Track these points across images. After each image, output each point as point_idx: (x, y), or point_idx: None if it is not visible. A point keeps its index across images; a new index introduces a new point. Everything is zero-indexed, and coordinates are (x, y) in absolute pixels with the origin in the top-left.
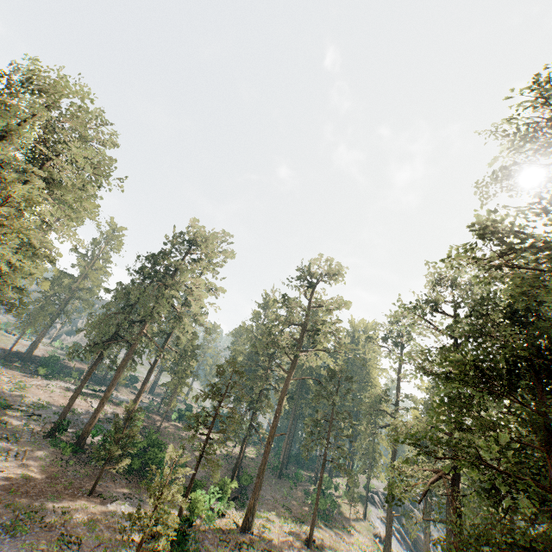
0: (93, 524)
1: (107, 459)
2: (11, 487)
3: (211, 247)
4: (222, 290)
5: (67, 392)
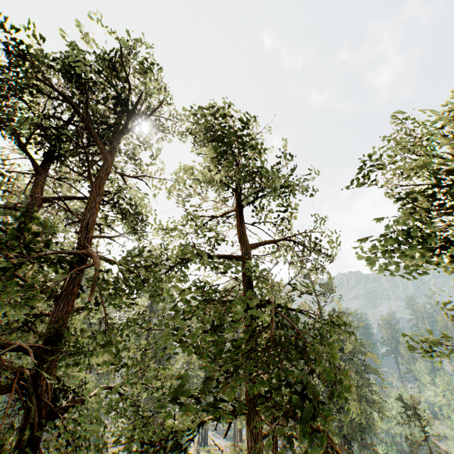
0: None
1: None
2: None
3: None
4: None
5: None
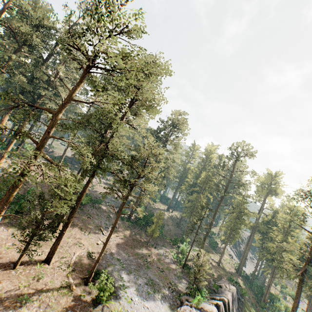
0: (160, 261)
1: (152, 233)
2: (126, 243)
3: (184, 128)
4: (182, 147)
5: (106, 186)
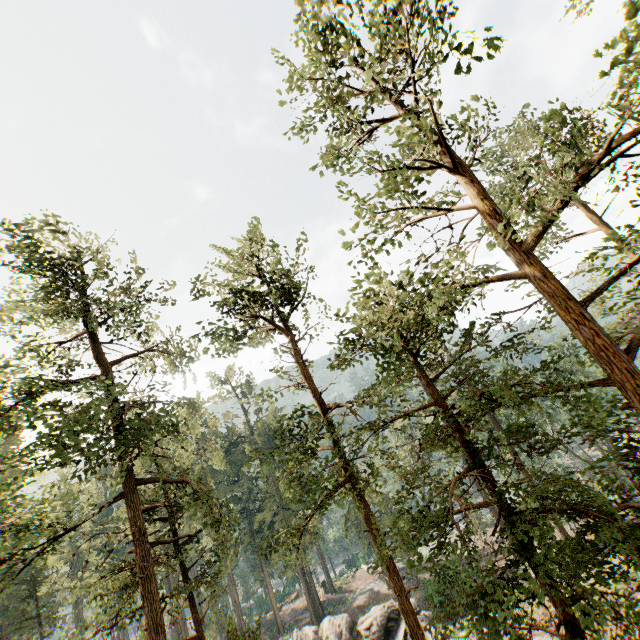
0: None
1: None
2: None
3: None
4: None
5: None
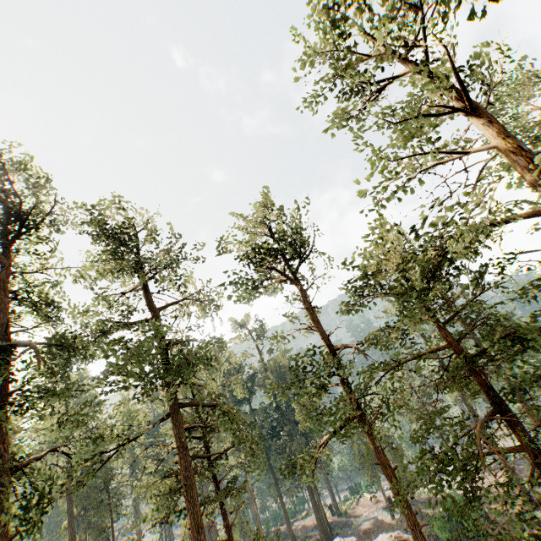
0: None
1: None
2: None
3: None
4: None
5: None
